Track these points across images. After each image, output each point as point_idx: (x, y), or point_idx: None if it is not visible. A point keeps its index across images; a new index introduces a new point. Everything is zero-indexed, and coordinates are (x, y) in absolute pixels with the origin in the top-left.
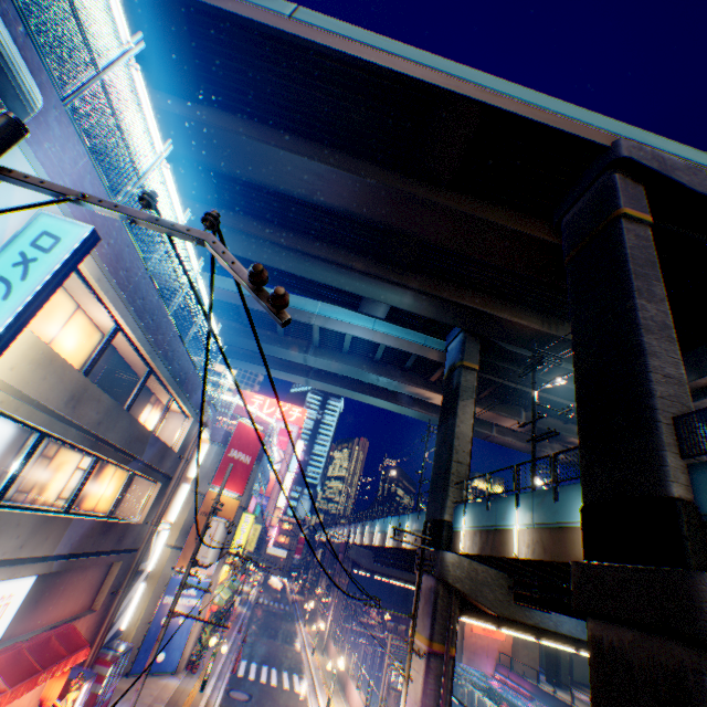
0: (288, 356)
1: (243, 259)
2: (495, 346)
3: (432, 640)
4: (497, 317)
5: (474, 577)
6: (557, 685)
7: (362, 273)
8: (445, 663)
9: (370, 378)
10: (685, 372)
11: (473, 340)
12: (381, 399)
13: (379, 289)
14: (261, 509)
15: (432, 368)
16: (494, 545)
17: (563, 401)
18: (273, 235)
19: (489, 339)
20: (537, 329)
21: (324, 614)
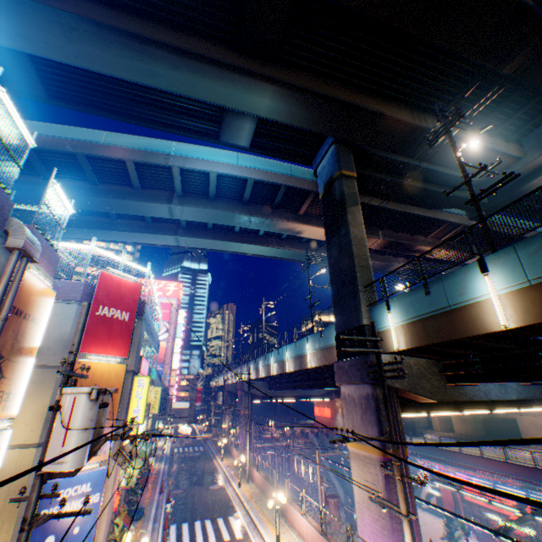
0: (151, 211)
1: (61, 78)
2: (366, 154)
3: (385, 448)
4: (373, 113)
5: (409, 372)
6: (414, 435)
7: (221, 65)
8: (405, 467)
9: (242, 221)
10: (528, 153)
11: (345, 151)
12: (254, 244)
13: (244, 92)
14: (158, 375)
15: (300, 200)
16: (453, 327)
17: (414, 212)
18: (88, 12)
19: (361, 147)
20: (410, 123)
21: (238, 445)
